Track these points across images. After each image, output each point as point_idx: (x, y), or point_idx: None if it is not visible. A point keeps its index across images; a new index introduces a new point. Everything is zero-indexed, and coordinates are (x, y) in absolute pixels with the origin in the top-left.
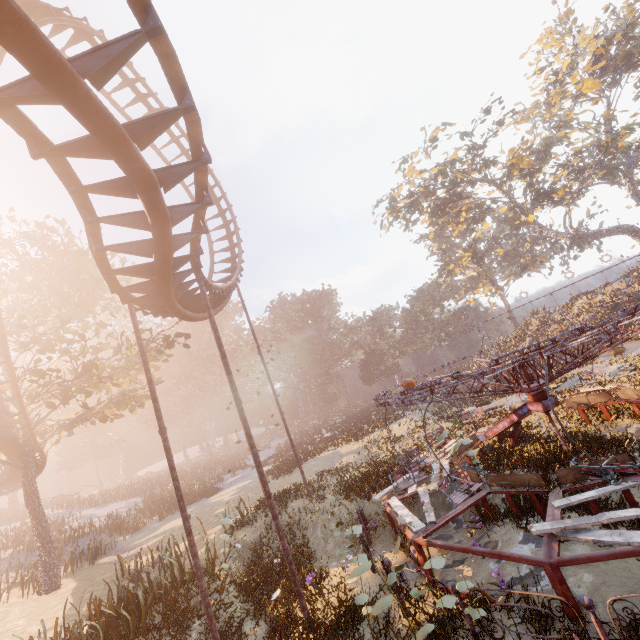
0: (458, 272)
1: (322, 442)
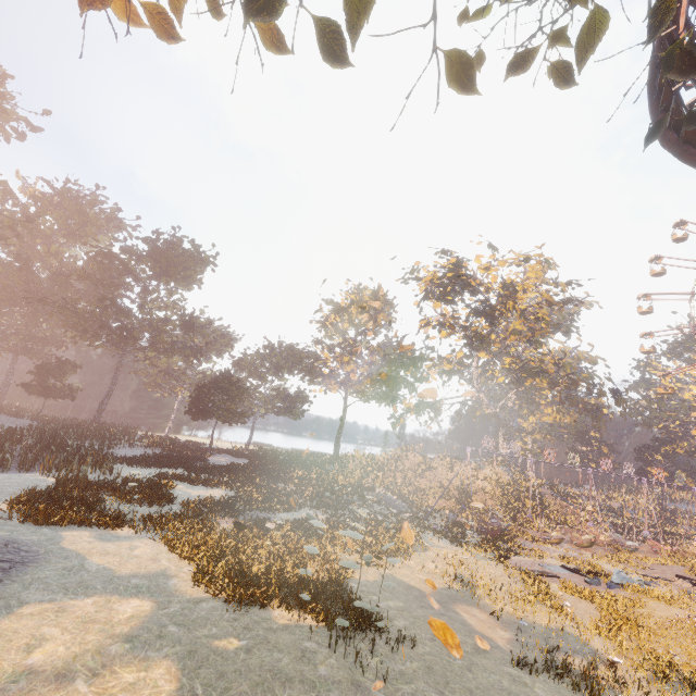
0: (345, 360)
1: (259, 520)
